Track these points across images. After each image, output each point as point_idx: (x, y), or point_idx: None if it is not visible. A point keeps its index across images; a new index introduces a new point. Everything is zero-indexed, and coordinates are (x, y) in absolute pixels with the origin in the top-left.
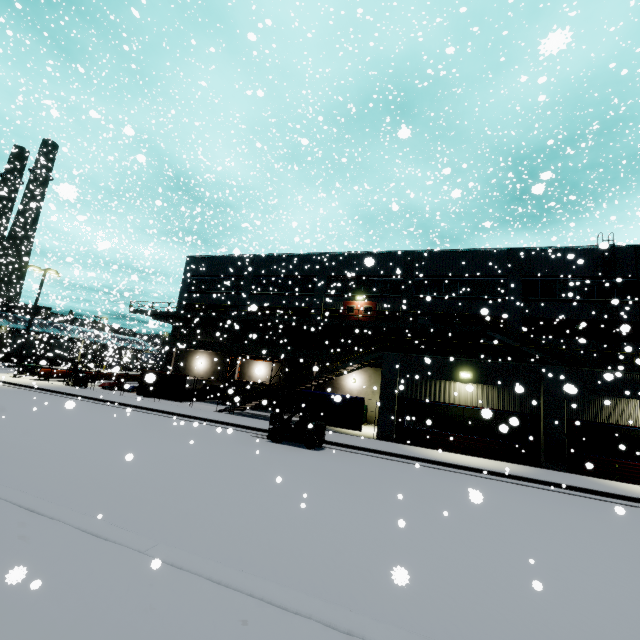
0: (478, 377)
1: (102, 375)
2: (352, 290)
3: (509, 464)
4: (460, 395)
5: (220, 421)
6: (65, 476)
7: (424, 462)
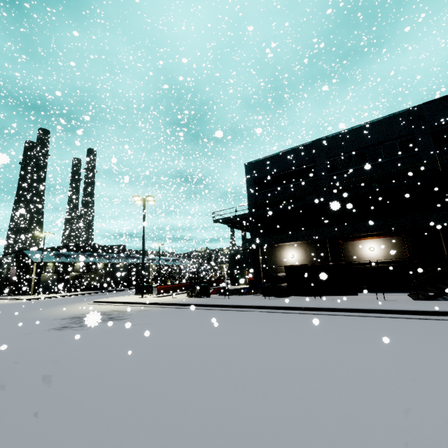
0: None
1: None
2: None
3: None
4: None
5: None
6: None
7: None
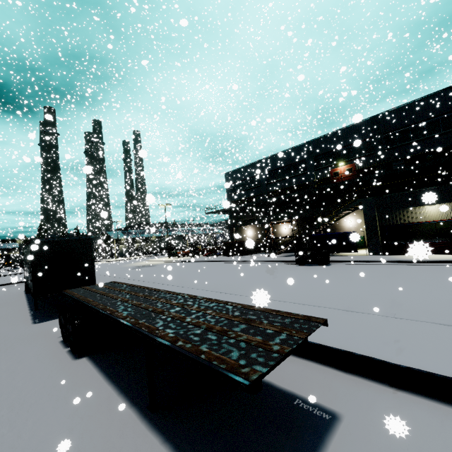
0: (443, 198)
1: (203, 250)
2: (334, 160)
3: None
4: (429, 214)
5: (268, 260)
6: (215, 285)
7: (401, 262)
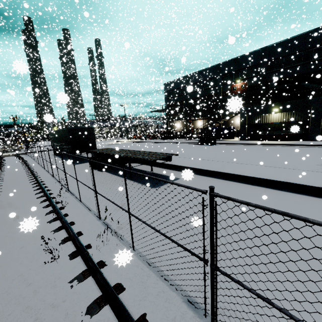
0: (282, 110)
1: (148, 136)
2: (234, 78)
3: (290, 141)
4: (273, 119)
5: (185, 142)
6: None
7: (250, 144)
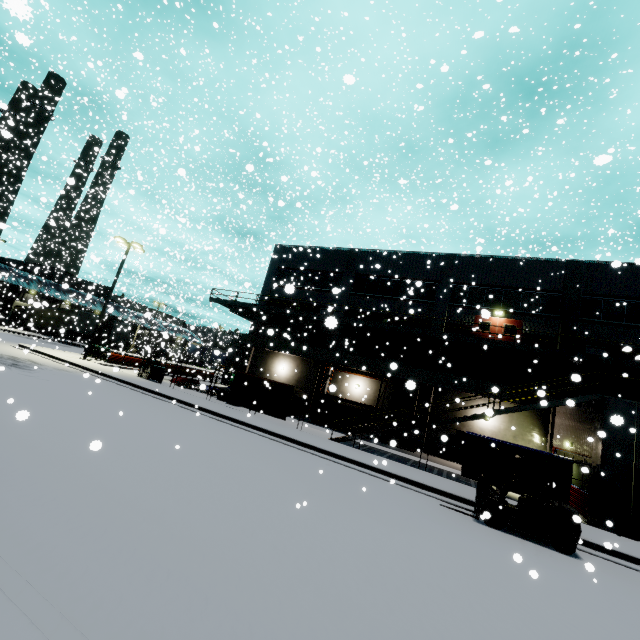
0: None
1: (168, 367)
2: (487, 302)
3: None
4: None
5: (367, 465)
6: None
7: None
